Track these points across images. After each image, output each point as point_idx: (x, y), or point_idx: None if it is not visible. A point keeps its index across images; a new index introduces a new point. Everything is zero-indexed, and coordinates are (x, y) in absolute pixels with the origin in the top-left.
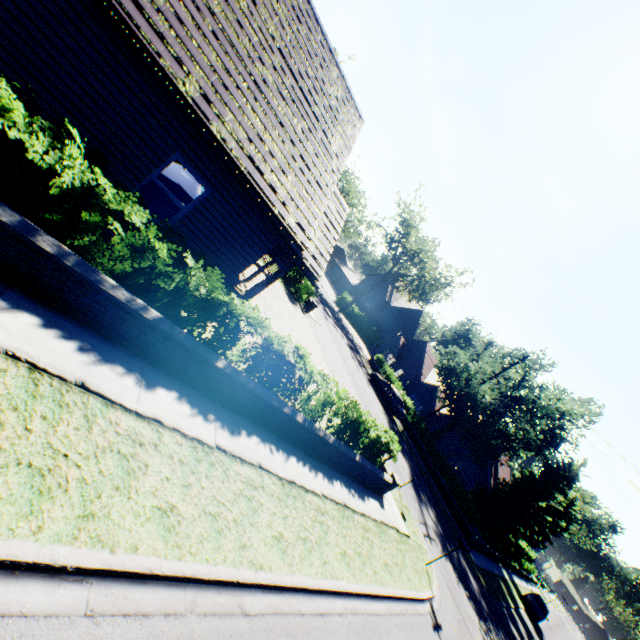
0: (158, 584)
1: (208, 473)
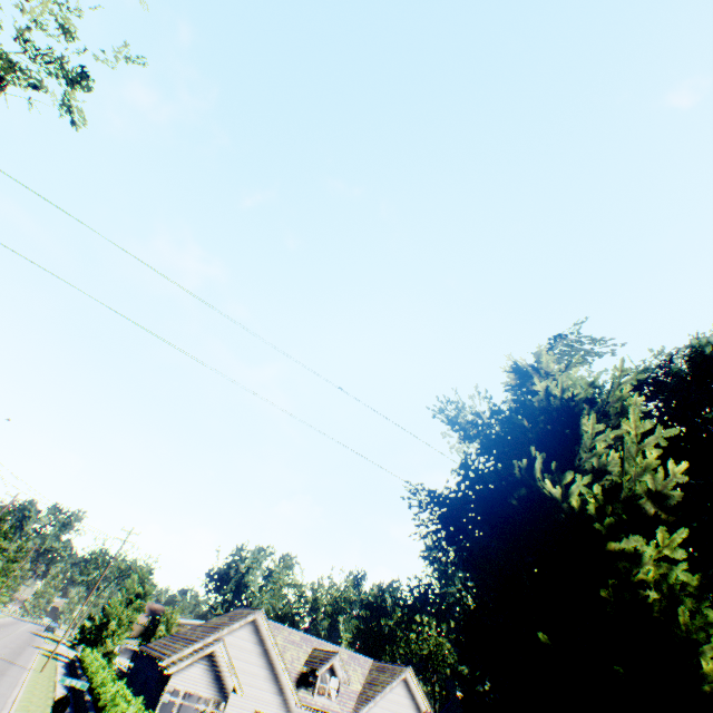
0: (12, 705)
1: (44, 712)
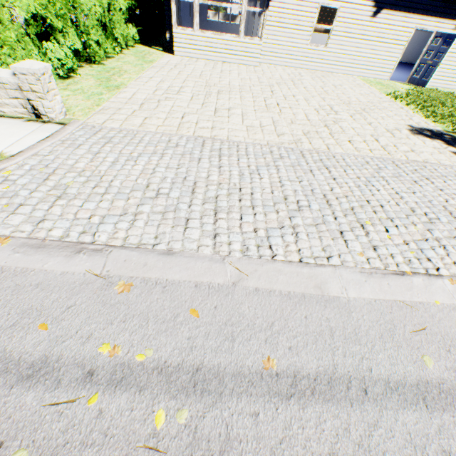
0: None
1: None
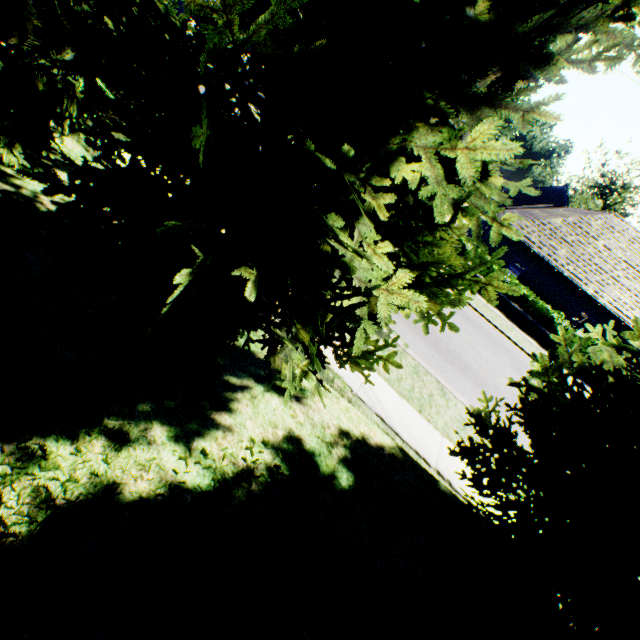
0: None
1: None
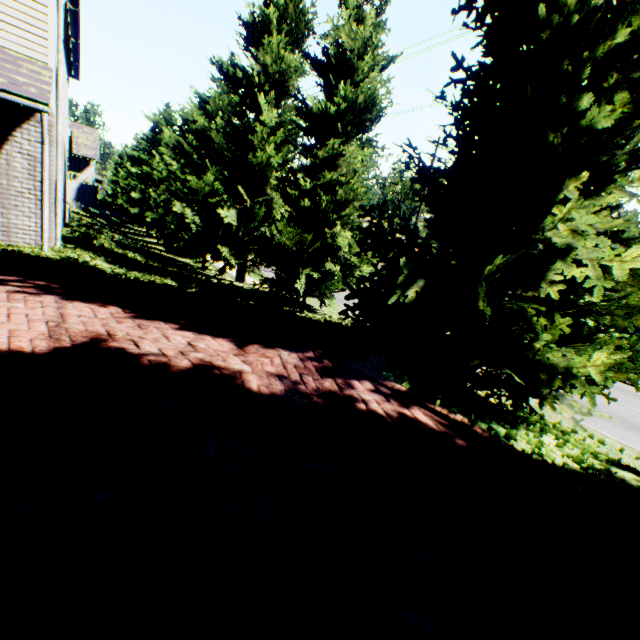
0: None
1: None
